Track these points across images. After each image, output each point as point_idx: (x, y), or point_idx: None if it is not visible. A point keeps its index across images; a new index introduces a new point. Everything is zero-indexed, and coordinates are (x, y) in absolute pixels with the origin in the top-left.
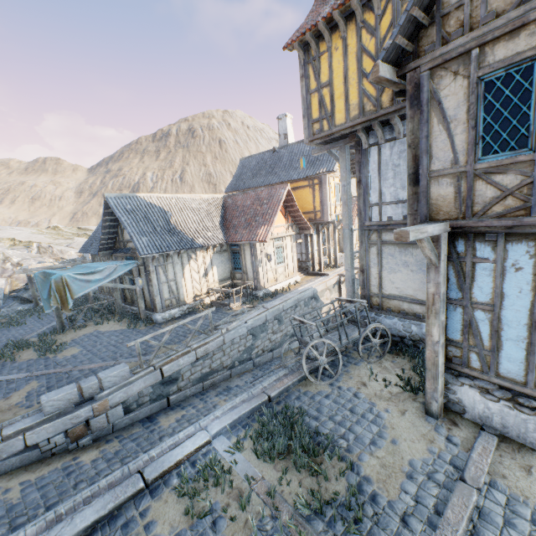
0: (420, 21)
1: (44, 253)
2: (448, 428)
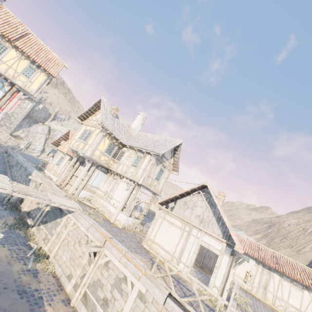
0: None
1: None
2: None
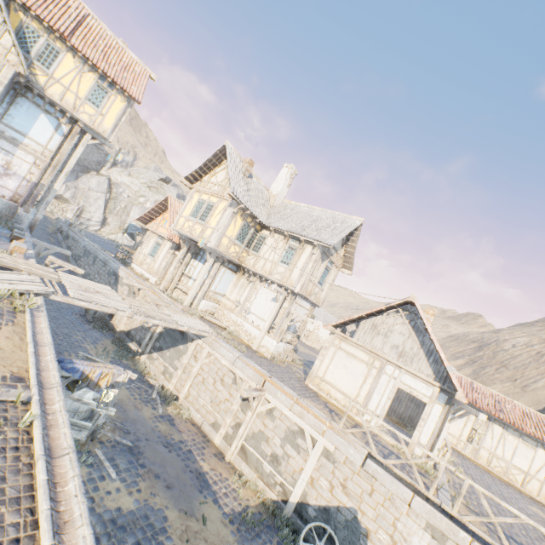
0: None
1: None
2: None
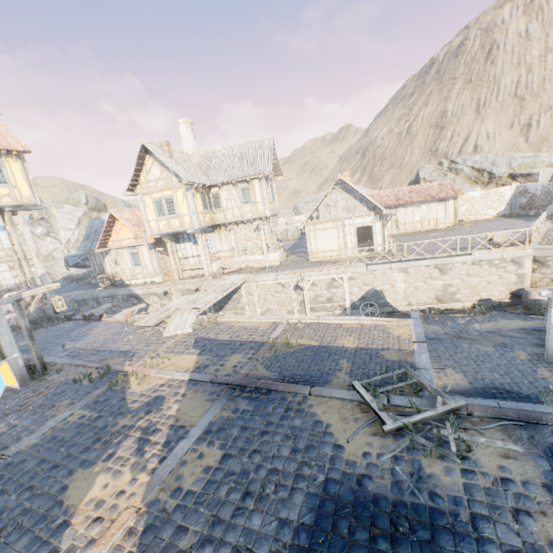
0: None
1: None
2: None
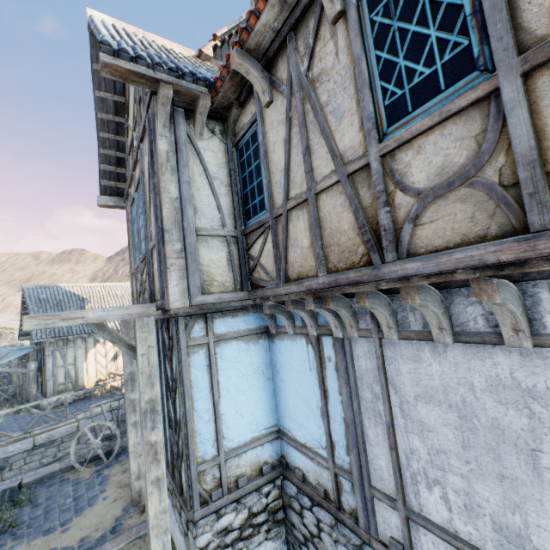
0: (115, 171)
1: (5, 338)
2: (131, 516)
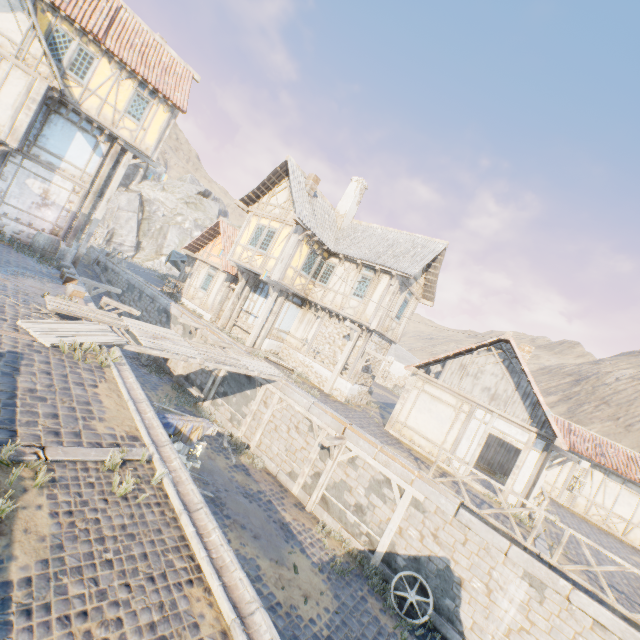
0: None
1: None
2: None
